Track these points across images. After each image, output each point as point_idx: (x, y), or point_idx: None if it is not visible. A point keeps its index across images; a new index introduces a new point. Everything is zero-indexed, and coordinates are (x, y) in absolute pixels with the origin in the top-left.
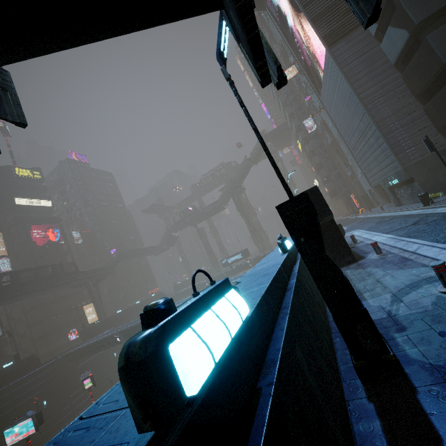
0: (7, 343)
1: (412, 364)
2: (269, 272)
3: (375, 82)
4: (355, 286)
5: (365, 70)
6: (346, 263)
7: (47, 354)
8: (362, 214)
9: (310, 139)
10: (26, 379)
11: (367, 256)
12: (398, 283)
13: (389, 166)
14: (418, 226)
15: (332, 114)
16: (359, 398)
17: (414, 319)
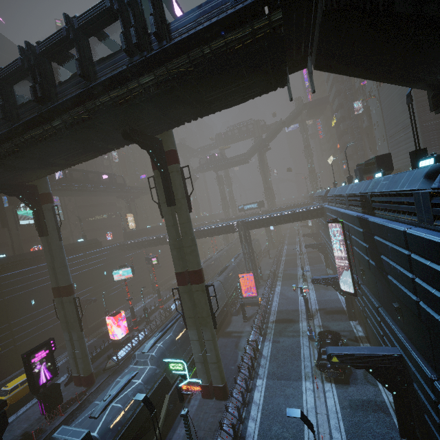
0: (66, 227)
1: None
2: None
3: None
4: None
5: None
6: None
7: None
8: None
9: (347, 119)
10: (95, 253)
11: None
12: None
13: None
14: None
15: (383, 105)
16: None
17: None
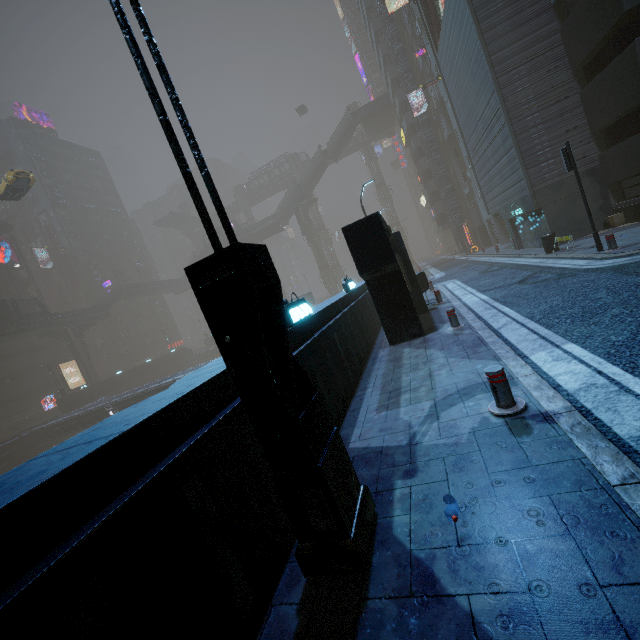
0: None
1: (388, 547)
2: (199, 380)
3: (519, 35)
4: (400, 379)
5: (508, 8)
6: (410, 336)
7: (9, 429)
8: (472, 255)
9: (419, 128)
10: None
11: (442, 327)
12: (451, 383)
13: (514, 187)
14: (524, 286)
15: (450, 87)
16: (289, 604)
17: (435, 457)
